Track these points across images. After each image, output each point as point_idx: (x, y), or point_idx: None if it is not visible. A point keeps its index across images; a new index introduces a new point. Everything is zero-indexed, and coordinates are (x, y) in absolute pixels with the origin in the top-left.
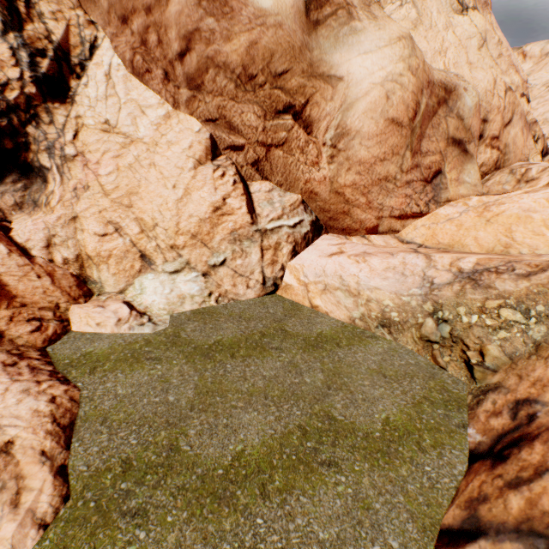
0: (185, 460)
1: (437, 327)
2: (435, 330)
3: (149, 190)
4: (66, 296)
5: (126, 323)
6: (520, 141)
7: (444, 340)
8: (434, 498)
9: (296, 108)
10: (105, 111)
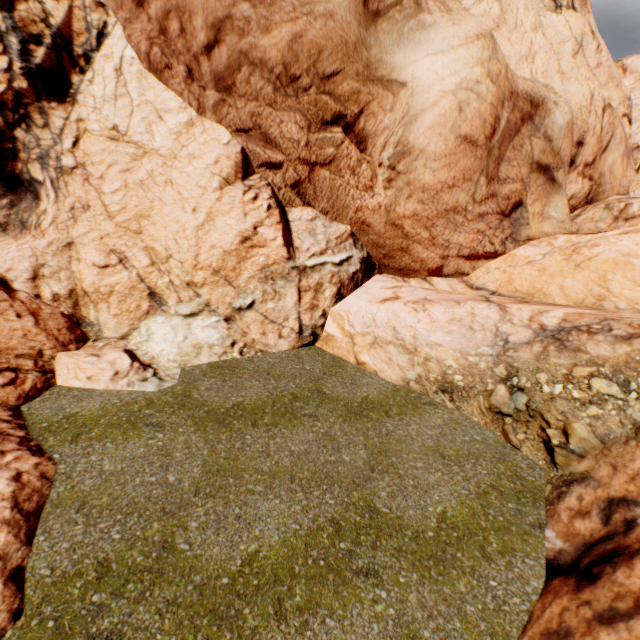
0: (181, 563)
1: (511, 396)
2: (508, 400)
3: (164, 214)
4: (53, 341)
5: (125, 378)
6: (618, 170)
7: (519, 413)
8: (500, 625)
9: (347, 119)
10: (114, 115)
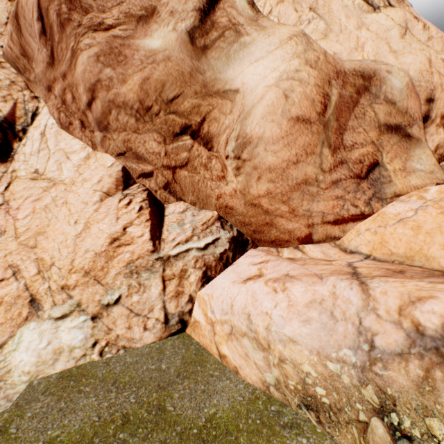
0: None
1: (395, 443)
2: None
3: (55, 228)
4: None
5: None
6: None
7: None
8: None
9: (193, 127)
10: (37, 163)
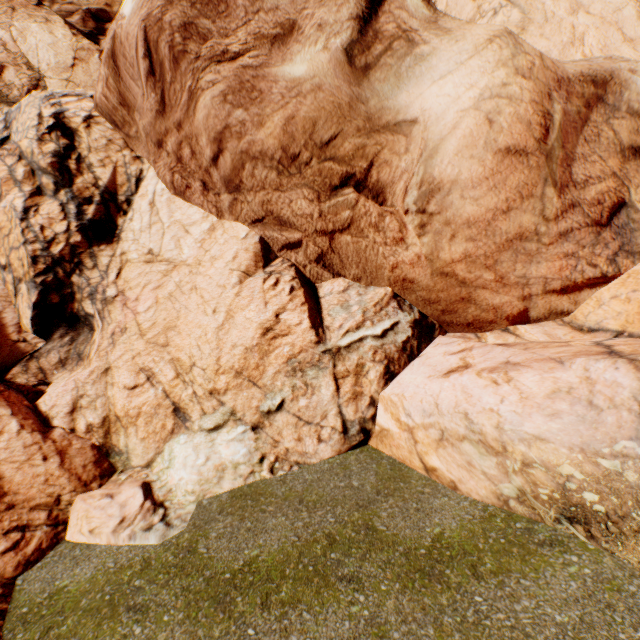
0: None
1: None
2: None
3: (188, 321)
4: (74, 481)
5: (128, 527)
6: None
7: None
8: None
9: (357, 176)
10: (149, 241)
